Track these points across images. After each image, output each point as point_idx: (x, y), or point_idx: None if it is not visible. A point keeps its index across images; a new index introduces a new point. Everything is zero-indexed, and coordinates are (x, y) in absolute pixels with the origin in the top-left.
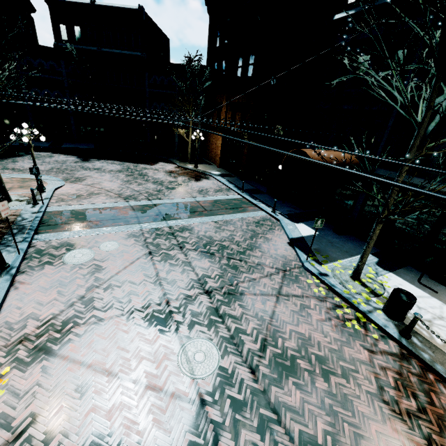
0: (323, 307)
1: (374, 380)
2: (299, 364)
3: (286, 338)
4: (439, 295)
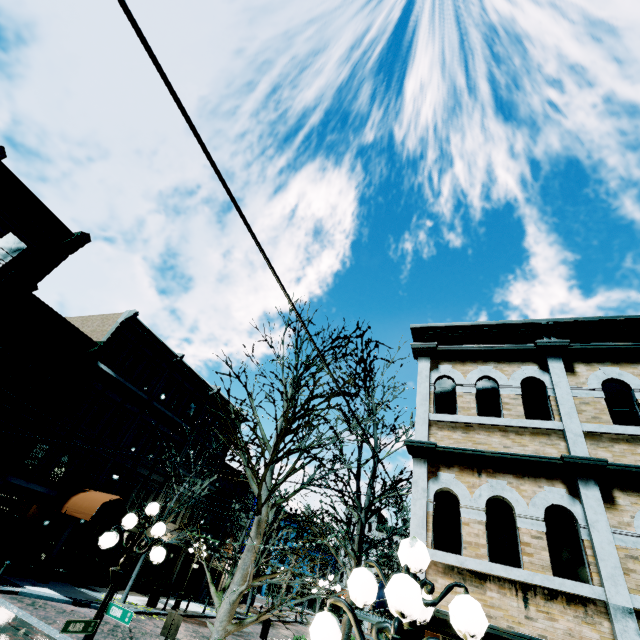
0: (158, 621)
1: (193, 626)
2: (202, 635)
3: (191, 634)
4: (119, 593)
